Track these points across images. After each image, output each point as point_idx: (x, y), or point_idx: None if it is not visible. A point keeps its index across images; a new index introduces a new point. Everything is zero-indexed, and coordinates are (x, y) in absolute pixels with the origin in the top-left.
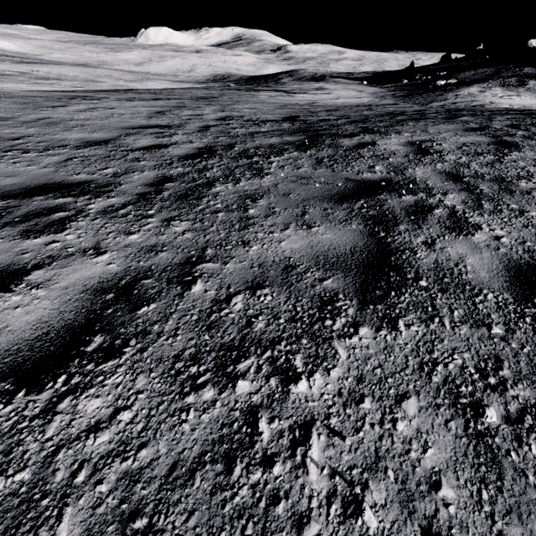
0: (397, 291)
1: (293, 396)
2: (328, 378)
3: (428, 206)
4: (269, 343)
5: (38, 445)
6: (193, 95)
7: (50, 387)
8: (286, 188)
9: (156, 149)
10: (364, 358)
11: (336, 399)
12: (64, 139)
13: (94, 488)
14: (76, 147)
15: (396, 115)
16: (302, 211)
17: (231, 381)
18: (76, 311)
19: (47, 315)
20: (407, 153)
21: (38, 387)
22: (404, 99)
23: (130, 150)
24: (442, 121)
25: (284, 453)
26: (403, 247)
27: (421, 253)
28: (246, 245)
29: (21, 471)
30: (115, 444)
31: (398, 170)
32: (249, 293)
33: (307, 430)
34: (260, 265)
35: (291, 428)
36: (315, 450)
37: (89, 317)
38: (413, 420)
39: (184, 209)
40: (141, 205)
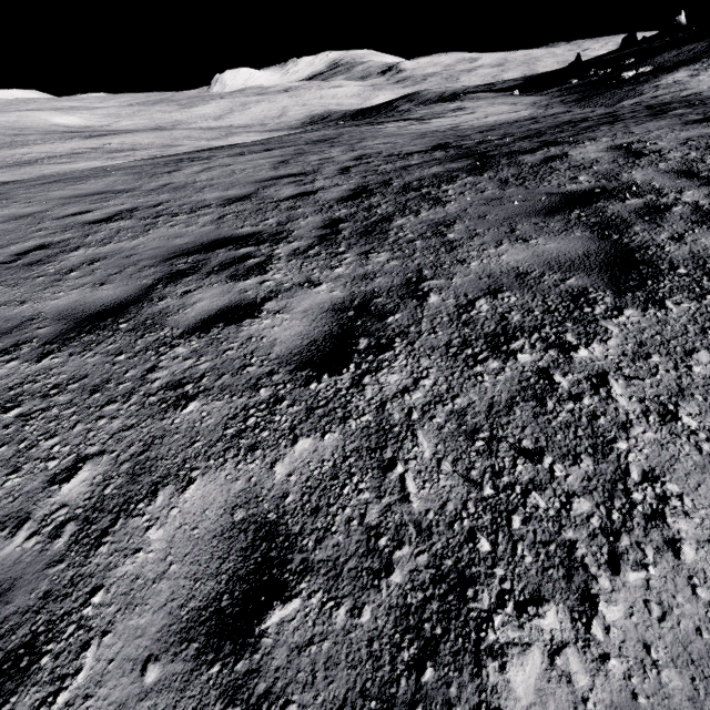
0: (653, 280)
1: (577, 360)
2: (607, 346)
3: (662, 206)
4: (533, 329)
5: (365, 403)
6: (307, 140)
7: (346, 371)
8: (478, 212)
9: (305, 196)
10: (639, 330)
11: (622, 358)
12: (203, 200)
13: (431, 421)
14: (221, 206)
15: (577, 122)
16: (510, 228)
17: (510, 355)
18: (328, 325)
19: (304, 330)
20: (614, 159)
21: (336, 372)
22: (578, 103)
23: (278, 201)
24: (647, 119)
25: (588, 392)
26: (645, 245)
27: (670, 247)
28: (463, 263)
29: (363, 416)
30: (430, 398)
31: (609, 177)
32: (490, 297)
33: (603, 378)
34: (489, 276)
35: (587, 378)
36: (617, 389)
37: (343, 328)
38: (708, 365)
39: (375, 243)
40: (327, 245)
